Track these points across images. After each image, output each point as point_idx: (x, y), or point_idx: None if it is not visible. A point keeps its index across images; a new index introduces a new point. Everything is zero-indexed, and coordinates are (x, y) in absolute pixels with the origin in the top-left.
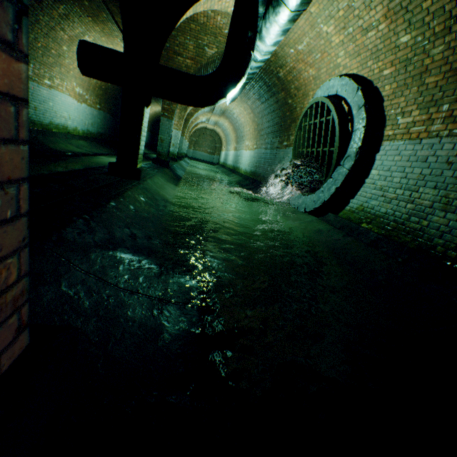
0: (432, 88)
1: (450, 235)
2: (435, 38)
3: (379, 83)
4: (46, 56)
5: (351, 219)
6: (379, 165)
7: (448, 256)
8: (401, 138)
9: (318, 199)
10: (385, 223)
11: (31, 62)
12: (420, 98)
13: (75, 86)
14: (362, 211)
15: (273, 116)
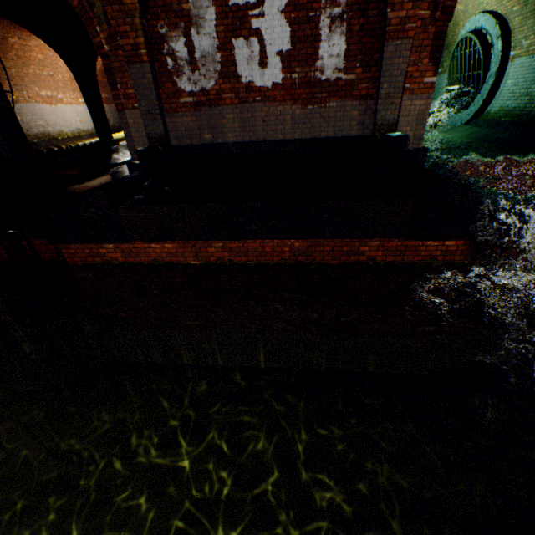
0: None
1: None
2: None
3: (511, 17)
4: None
5: (494, 119)
6: (511, 76)
7: None
8: (524, 56)
9: (470, 112)
10: (513, 114)
11: None
12: (534, 28)
13: None
14: (501, 111)
15: None
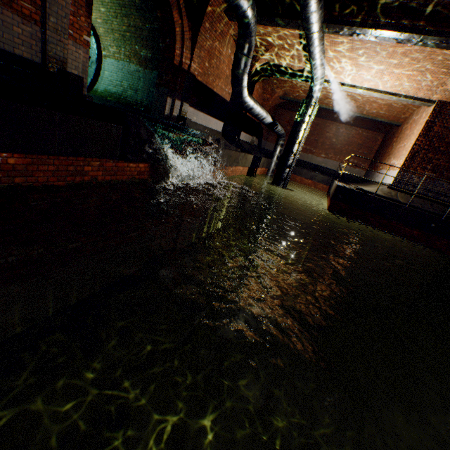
0: (118, 40)
1: (133, 98)
2: (114, 18)
3: (98, 25)
4: None
5: (103, 96)
6: (108, 70)
7: (134, 105)
8: (113, 59)
9: None
10: (116, 97)
11: None
12: (115, 42)
13: None
14: (107, 92)
15: None
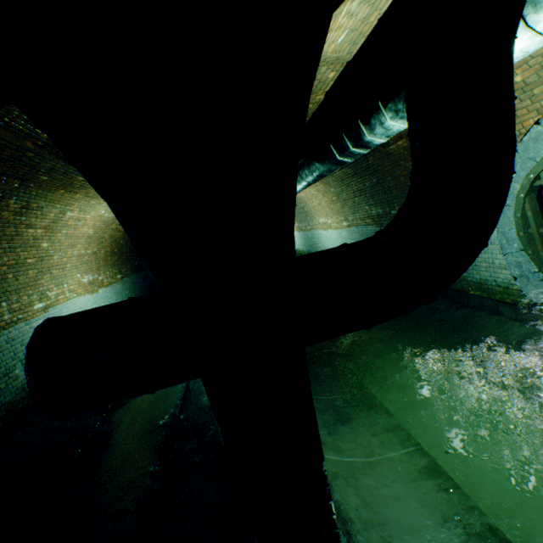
0: None
1: None
2: None
3: None
4: (22, 274)
5: None
6: None
7: None
8: None
9: None
10: None
11: (0, 301)
12: None
13: (80, 277)
14: None
15: (375, 178)
